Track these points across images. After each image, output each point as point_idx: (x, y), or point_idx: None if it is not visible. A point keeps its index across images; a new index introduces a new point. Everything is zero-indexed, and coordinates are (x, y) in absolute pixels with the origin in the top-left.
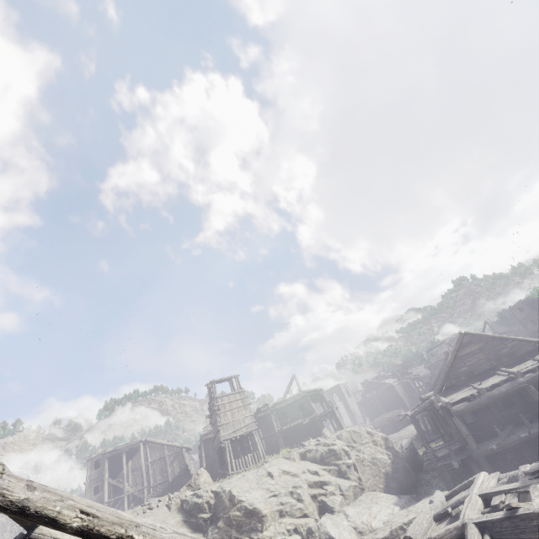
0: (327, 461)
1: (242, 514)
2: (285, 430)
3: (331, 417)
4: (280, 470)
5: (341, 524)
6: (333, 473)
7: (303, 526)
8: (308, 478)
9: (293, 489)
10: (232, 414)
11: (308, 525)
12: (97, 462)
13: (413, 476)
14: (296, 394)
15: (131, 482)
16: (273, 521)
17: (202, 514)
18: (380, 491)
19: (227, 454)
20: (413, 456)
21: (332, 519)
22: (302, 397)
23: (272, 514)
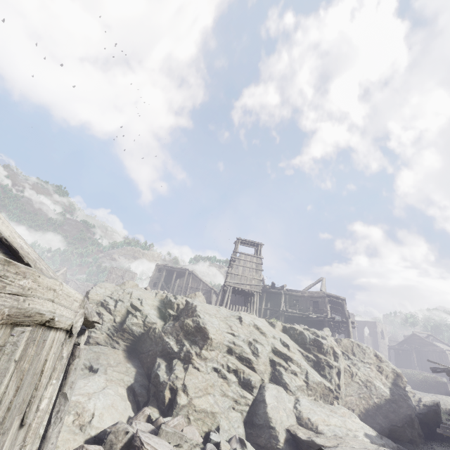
0: (307, 348)
1: (193, 325)
2: (291, 315)
3: (346, 332)
4: (252, 322)
5: (285, 401)
6: (309, 361)
7: (244, 374)
8: (275, 344)
9: (253, 341)
10: (243, 270)
11: (249, 377)
12: (161, 270)
13: (418, 434)
14: (315, 291)
15: (175, 292)
16: (218, 350)
17: (170, 310)
18: (359, 415)
19: (226, 296)
20: (430, 418)
21: (278, 390)
22: (320, 296)
23: (220, 344)
